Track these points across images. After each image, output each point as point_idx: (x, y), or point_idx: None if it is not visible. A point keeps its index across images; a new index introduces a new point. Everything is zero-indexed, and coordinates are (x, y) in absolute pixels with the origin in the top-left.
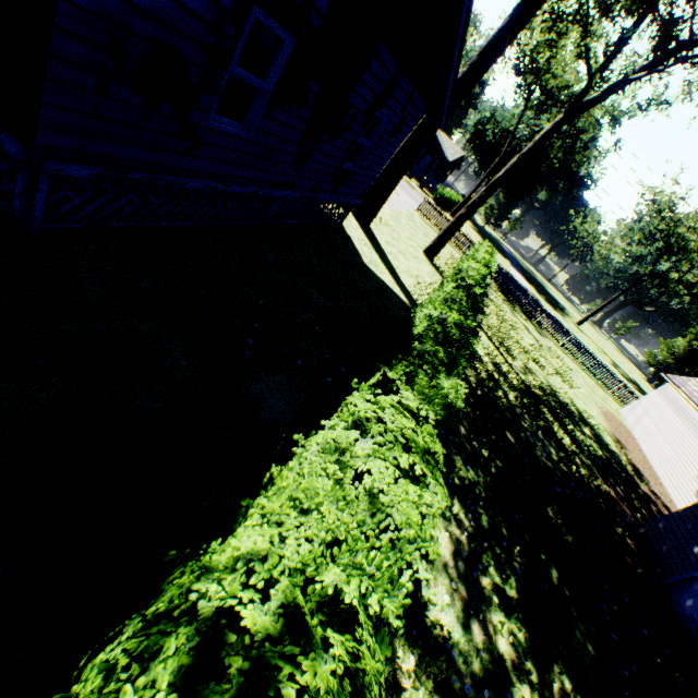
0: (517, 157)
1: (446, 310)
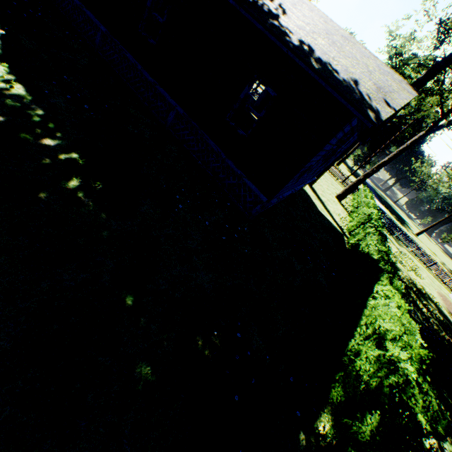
0: (396, 151)
1: (381, 246)
